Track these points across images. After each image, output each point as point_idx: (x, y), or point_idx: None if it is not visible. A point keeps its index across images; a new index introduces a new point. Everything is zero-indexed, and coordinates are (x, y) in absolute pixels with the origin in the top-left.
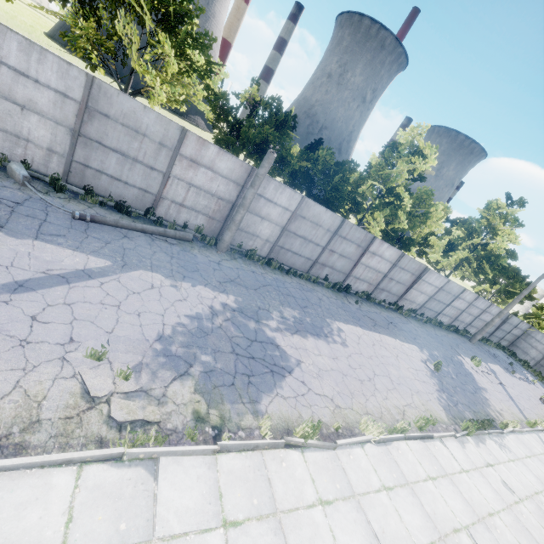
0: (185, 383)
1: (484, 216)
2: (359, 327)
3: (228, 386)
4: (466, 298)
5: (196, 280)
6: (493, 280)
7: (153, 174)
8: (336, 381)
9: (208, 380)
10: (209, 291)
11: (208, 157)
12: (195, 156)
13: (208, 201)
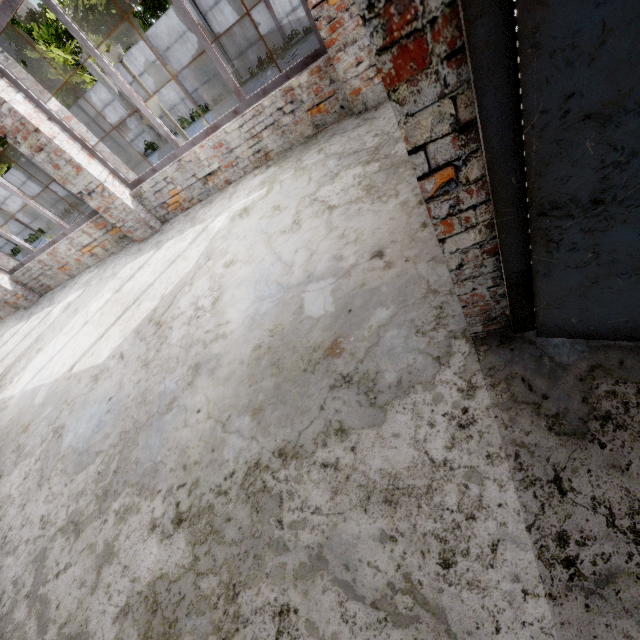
0: None
1: None
2: None
3: None
4: None
5: None
6: None
7: (107, 142)
8: None
9: None
10: None
11: (97, 102)
12: (96, 110)
13: (132, 123)
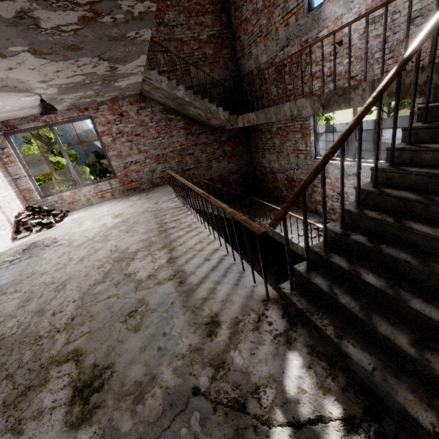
0: None
1: None
2: None
3: None
4: None
5: None
6: None
7: None
8: None
9: None
10: None
11: None
12: None
13: None
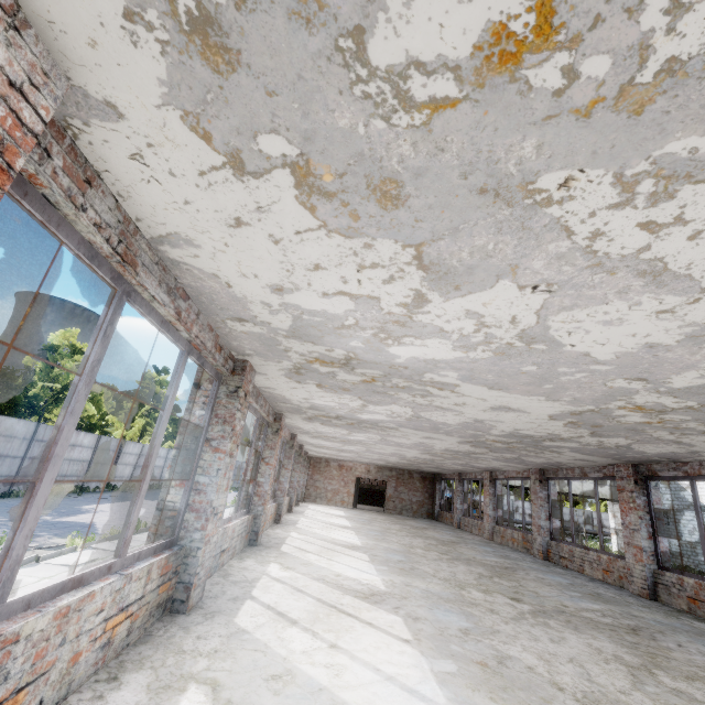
0: (55, 539)
1: (145, 386)
2: (101, 504)
3: (75, 534)
4: (162, 455)
5: None
6: (172, 435)
7: None
8: (123, 520)
9: (62, 536)
10: None
11: None
12: None
13: None
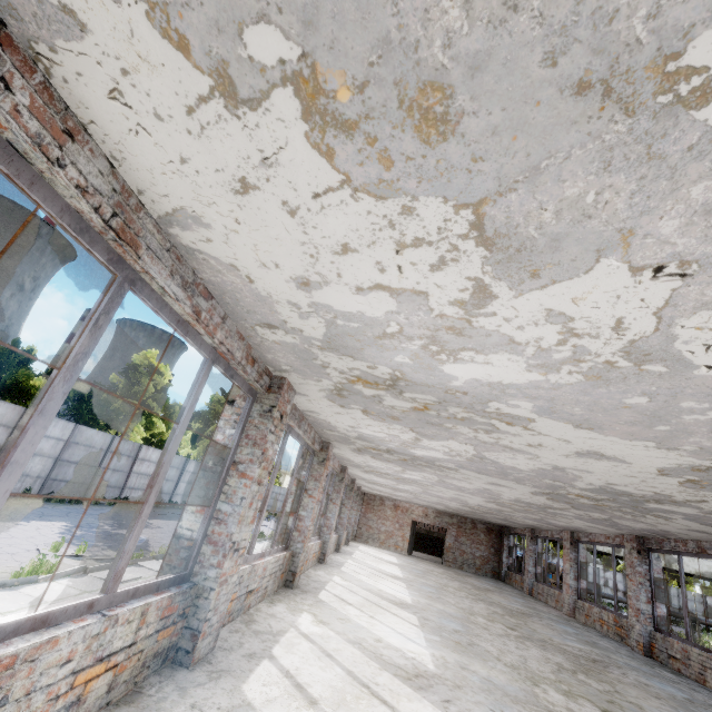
0: (108, 551)
1: (212, 407)
2: (159, 520)
3: None
4: None
5: (24, 519)
6: None
7: None
8: None
9: (115, 548)
10: (44, 522)
11: None
12: None
13: None
